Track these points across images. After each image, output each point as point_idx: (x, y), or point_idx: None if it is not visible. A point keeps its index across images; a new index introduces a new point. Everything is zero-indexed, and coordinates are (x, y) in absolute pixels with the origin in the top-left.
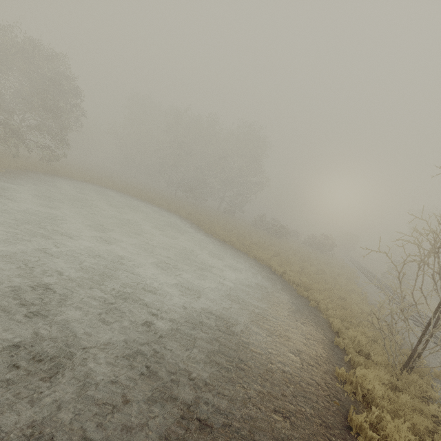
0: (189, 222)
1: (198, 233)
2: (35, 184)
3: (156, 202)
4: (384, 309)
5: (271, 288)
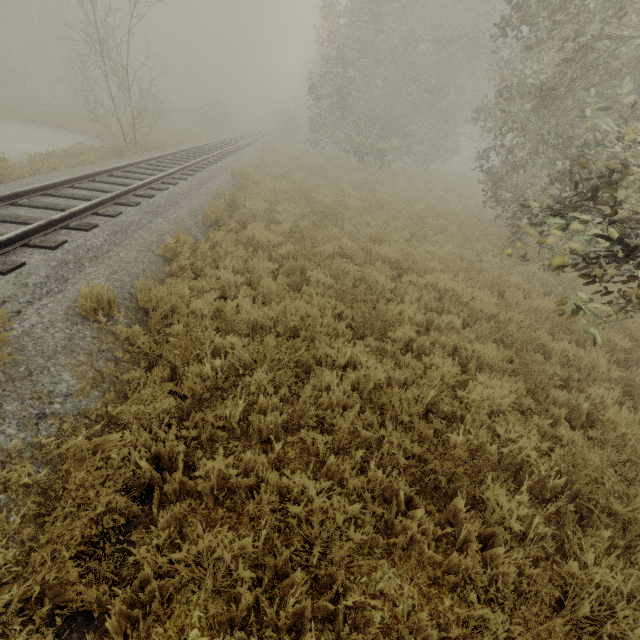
0: None
1: None
2: None
3: None
4: (191, 140)
5: (68, 141)
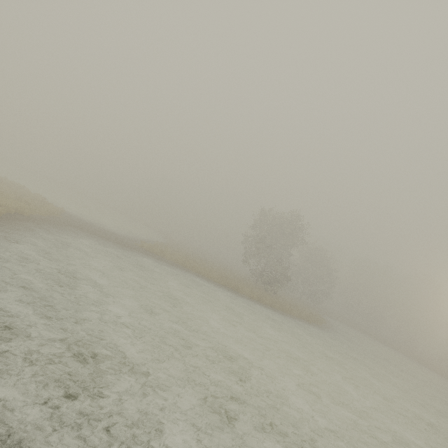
0: (414, 360)
1: (439, 376)
2: (343, 329)
3: (373, 336)
4: None
5: None
